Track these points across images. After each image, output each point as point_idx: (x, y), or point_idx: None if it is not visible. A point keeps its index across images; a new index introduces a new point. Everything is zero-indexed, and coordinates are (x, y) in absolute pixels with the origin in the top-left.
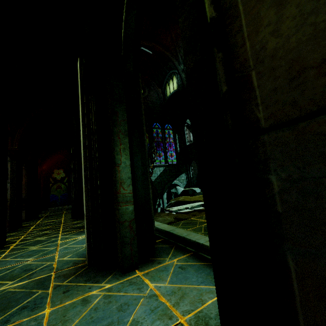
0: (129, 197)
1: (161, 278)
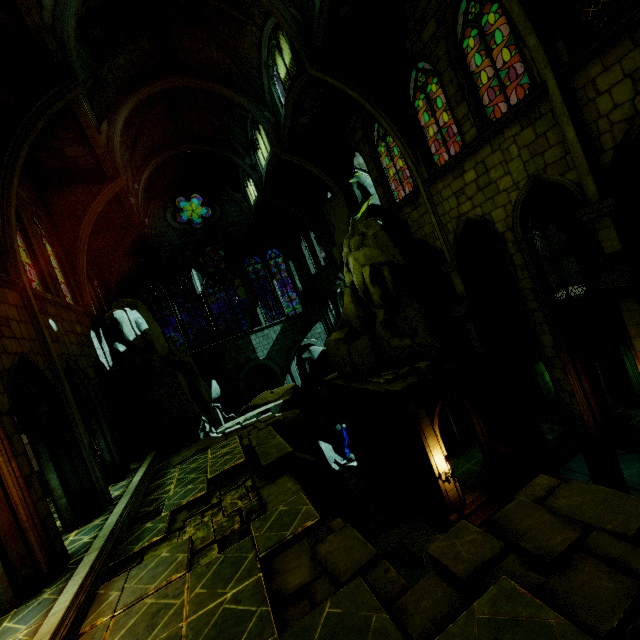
0: (62, 495)
1: (78, 534)
